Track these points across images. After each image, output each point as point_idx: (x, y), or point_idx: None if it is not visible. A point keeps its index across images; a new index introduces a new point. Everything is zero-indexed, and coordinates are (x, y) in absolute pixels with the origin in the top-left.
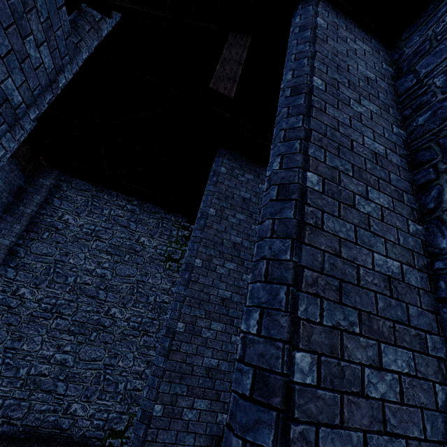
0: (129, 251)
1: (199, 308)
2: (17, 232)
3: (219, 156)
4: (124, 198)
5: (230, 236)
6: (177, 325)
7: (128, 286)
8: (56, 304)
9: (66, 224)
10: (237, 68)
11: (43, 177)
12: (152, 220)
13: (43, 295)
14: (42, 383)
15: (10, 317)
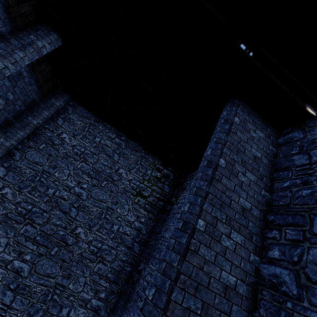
0: (107, 178)
1: (195, 296)
2: (19, 138)
3: (232, 105)
4: (115, 131)
5: (239, 198)
6: None
7: (98, 209)
8: (31, 210)
9: (61, 141)
10: None
11: (56, 98)
12: (133, 156)
13: (23, 199)
14: None
15: None
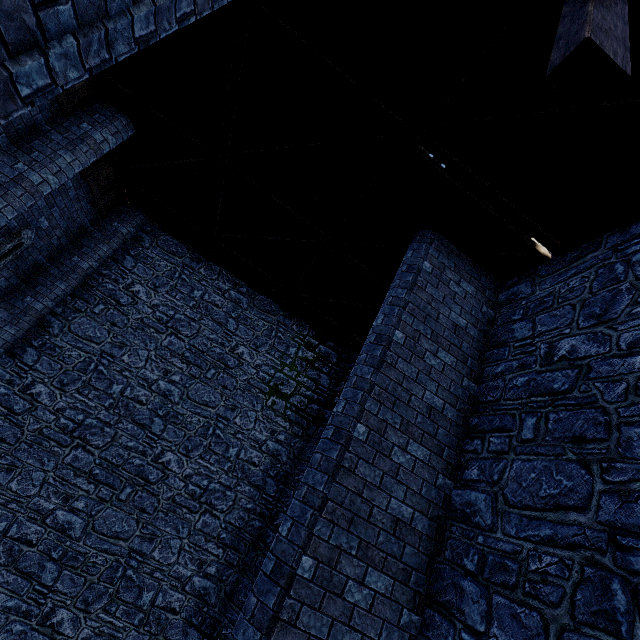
0: (216, 364)
1: (348, 531)
2: (59, 295)
3: (422, 240)
4: (229, 278)
5: (425, 391)
6: (298, 561)
7: (201, 420)
8: (83, 423)
9: (133, 298)
10: (622, 26)
11: (121, 220)
12: (263, 322)
13: (68, 403)
14: (21, 557)
15: (6, 427)
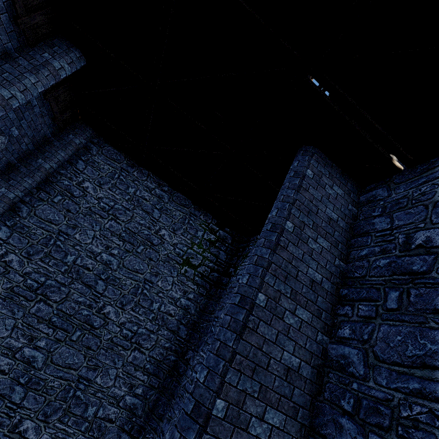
0: (145, 242)
1: (252, 378)
2: (27, 187)
3: (305, 154)
4: (155, 180)
5: (308, 268)
6: (213, 403)
7: (133, 283)
8: (44, 283)
9: (83, 192)
10: None
11: (74, 133)
12: (179, 213)
13: (33, 268)
14: None
15: None
